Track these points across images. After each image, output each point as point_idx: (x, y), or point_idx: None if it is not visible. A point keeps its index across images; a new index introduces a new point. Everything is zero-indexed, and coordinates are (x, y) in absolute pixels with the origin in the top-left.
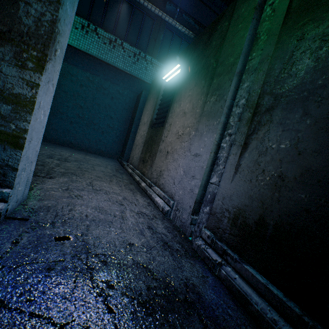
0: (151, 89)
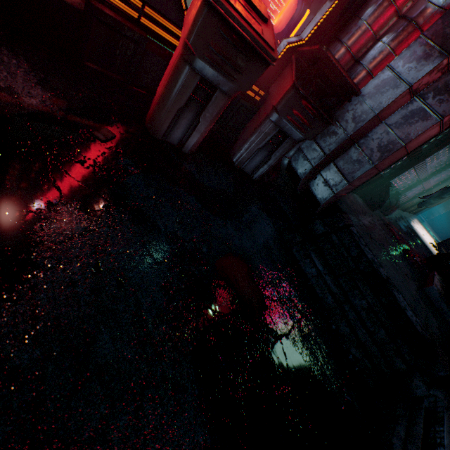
0: None
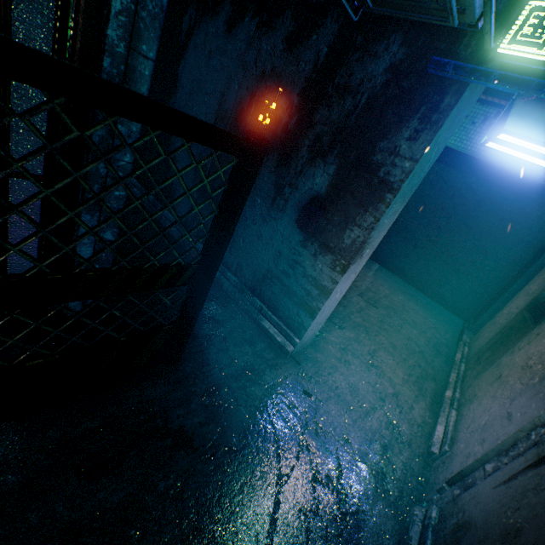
0: None
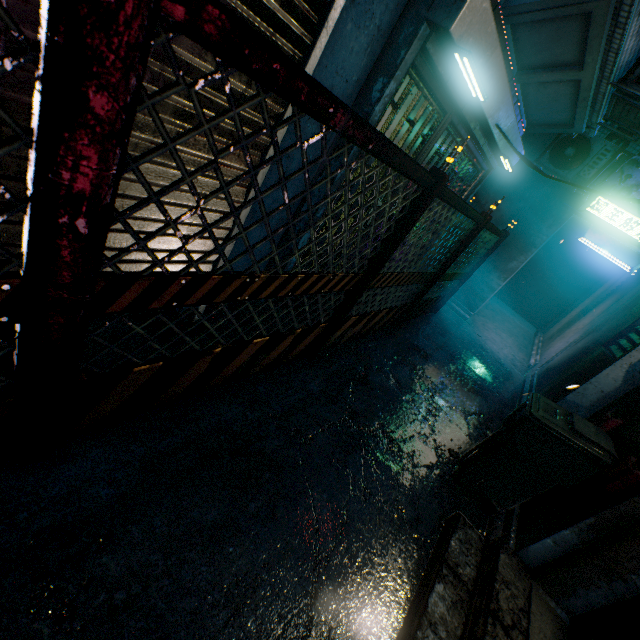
0: (621, 270)
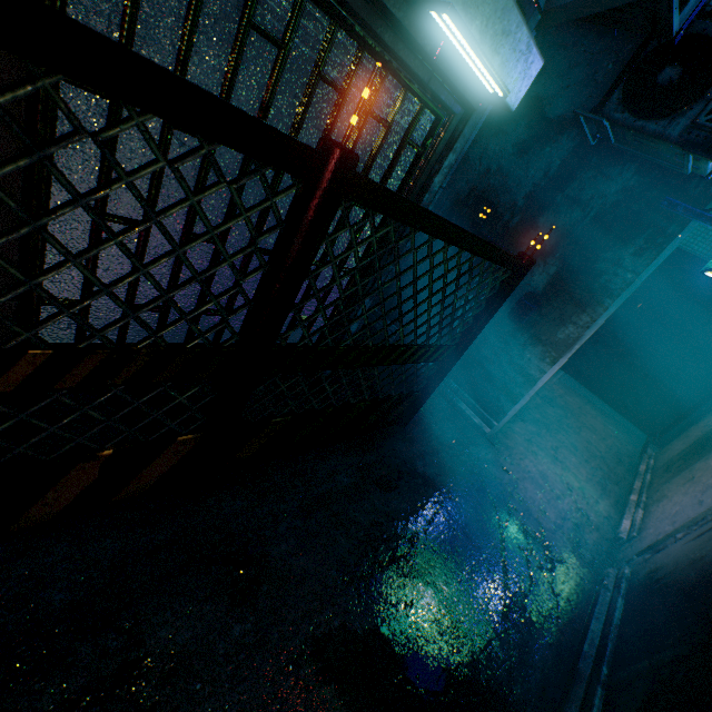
0: None
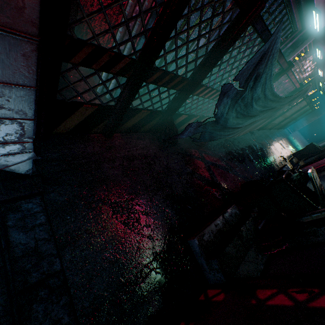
0: None
